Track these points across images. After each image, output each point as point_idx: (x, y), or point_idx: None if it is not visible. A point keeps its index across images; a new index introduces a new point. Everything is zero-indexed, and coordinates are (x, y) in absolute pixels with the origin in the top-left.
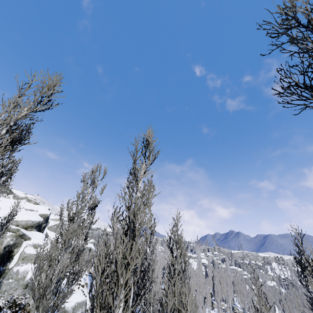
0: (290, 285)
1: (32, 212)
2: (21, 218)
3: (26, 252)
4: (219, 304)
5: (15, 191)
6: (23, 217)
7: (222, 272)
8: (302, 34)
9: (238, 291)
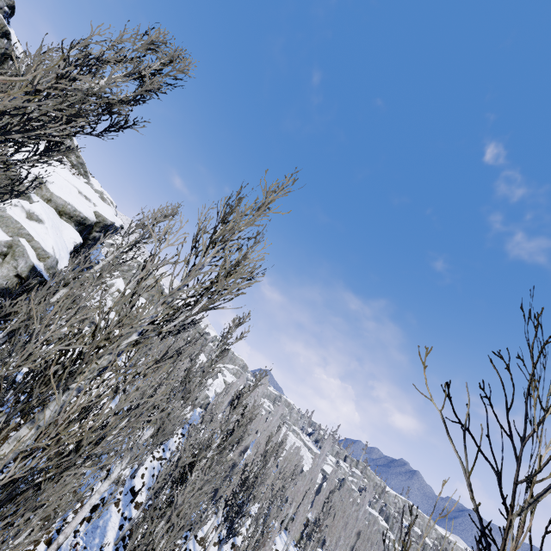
0: None
1: (87, 201)
2: (62, 195)
3: (7, 211)
4: (310, 546)
5: (95, 183)
6: (66, 196)
7: (348, 502)
8: None
9: None
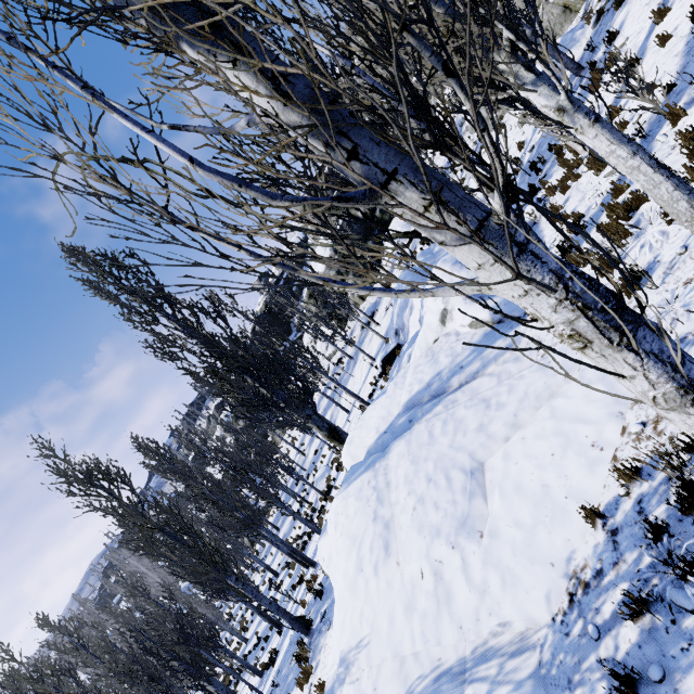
0: None
1: None
2: None
3: None
4: None
5: None
6: None
7: None
8: None
9: None
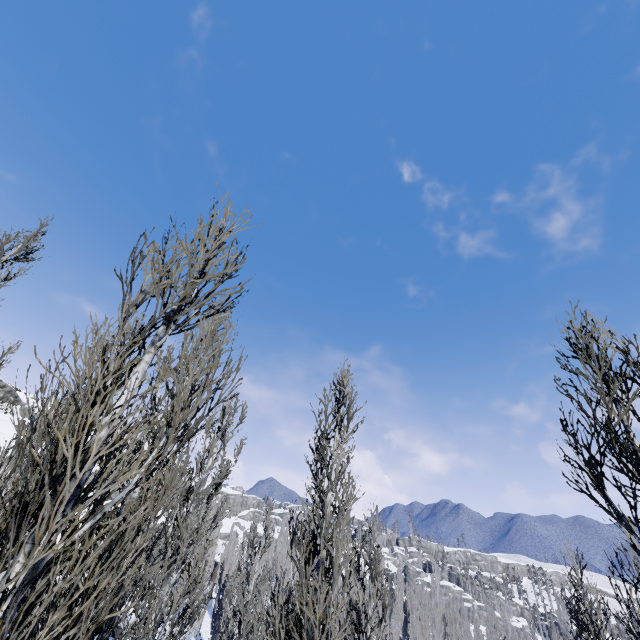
0: (554, 630)
1: None
2: None
3: None
4: None
5: (24, 398)
6: None
7: (424, 594)
8: (594, 414)
9: (455, 637)
